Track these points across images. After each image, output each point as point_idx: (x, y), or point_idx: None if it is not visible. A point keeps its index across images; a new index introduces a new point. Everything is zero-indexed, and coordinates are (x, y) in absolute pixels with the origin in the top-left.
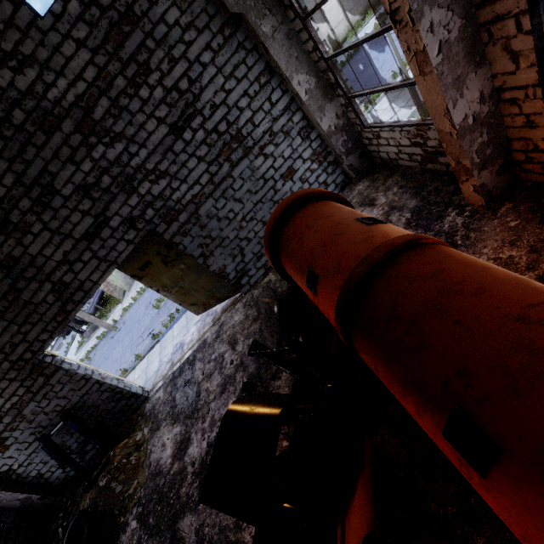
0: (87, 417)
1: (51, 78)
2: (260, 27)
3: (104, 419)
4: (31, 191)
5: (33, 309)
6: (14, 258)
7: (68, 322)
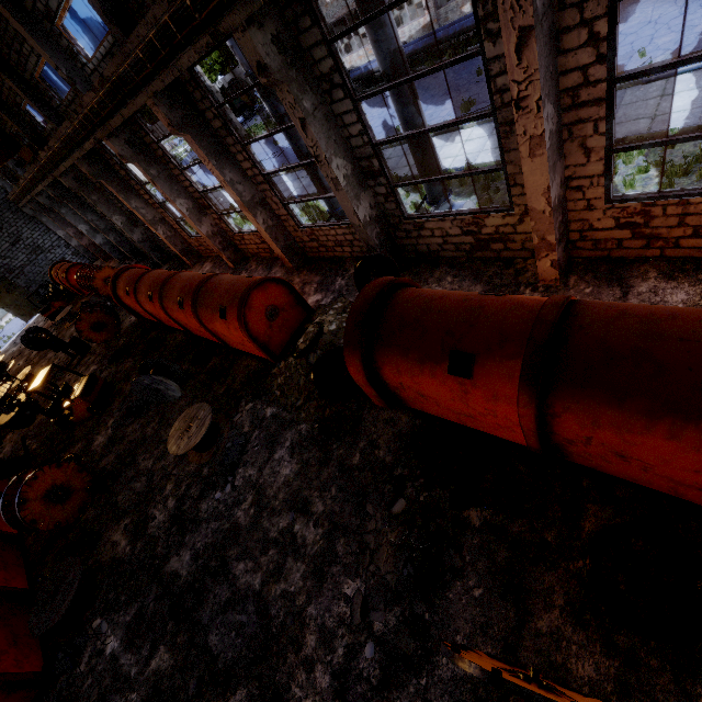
0: None
1: None
2: (42, 220)
3: None
4: None
5: None
6: None
7: None
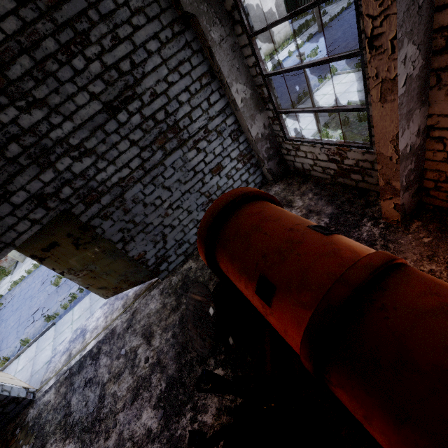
0: None
1: None
2: (209, 32)
3: None
4: None
5: None
6: None
7: None
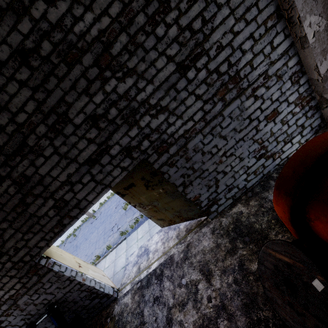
0: (66, 310)
1: (79, 12)
2: None
3: (79, 312)
4: (48, 118)
5: (36, 221)
6: (26, 177)
7: (63, 233)
